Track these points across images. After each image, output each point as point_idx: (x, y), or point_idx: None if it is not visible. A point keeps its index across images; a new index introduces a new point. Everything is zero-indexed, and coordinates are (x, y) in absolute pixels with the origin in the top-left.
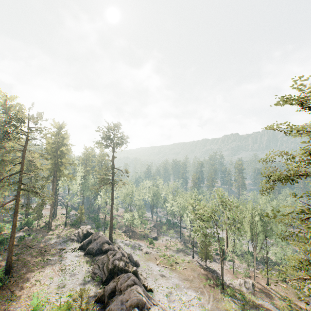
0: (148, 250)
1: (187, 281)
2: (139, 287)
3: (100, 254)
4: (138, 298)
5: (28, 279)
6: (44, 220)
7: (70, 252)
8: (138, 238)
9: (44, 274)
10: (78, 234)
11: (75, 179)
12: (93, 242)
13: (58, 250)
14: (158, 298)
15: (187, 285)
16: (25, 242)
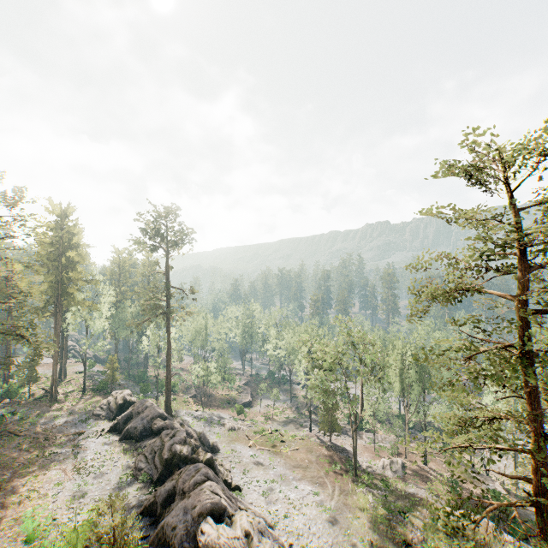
0: (236, 425)
1: (299, 469)
2: (216, 484)
3: (149, 437)
4: (213, 501)
5: (15, 490)
6: (43, 385)
7: (93, 438)
8: (218, 406)
9: (46, 479)
10: (109, 406)
11: (98, 308)
12: (135, 417)
13: (71, 435)
14: (250, 499)
15: (298, 476)
16: (8, 427)
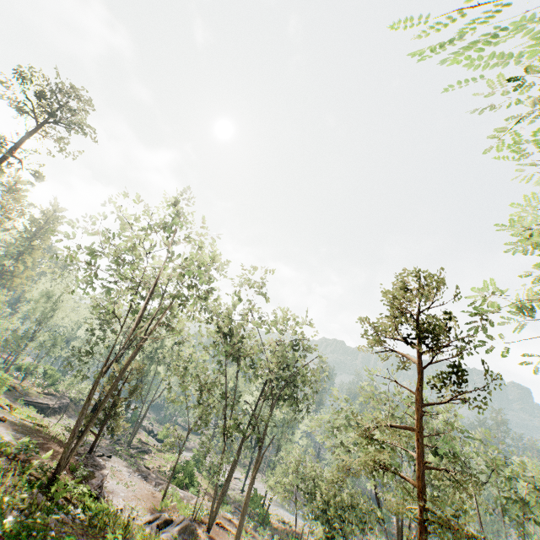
0: None
1: None
2: None
3: None
4: None
5: None
6: None
7: None
8: None
9: None
10: None
11: None
12: None
13: None
14: None
15: None
16: None
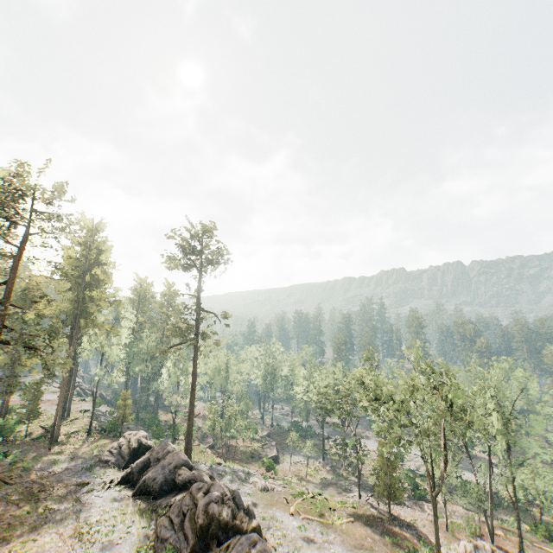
0: (268, 484)
1: (363, 550)
2: None
3: (171, 492)
4: None
5: None
6: (43, 423)
7: (100, 492)
8: (240, 459)
9: (37, 547)
10: (120, 451)
11: (118, 332)
12: (153, 465)
13: (72, 486)
14: None
15: None
16: None
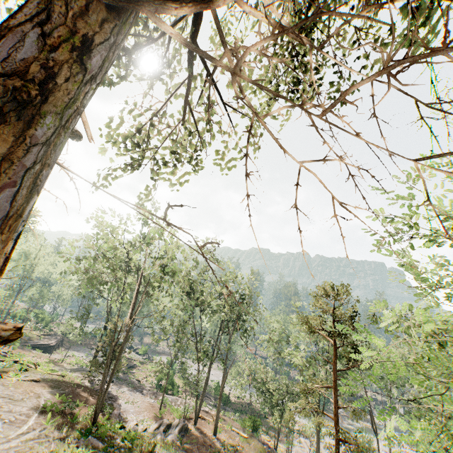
0: None
1: (2, 399)
2: None
3: None
4: None
5: None
6: None
7: None
8: None
9: None
10: None
11: None
12: None
13: None
14: None
15: None
16: None
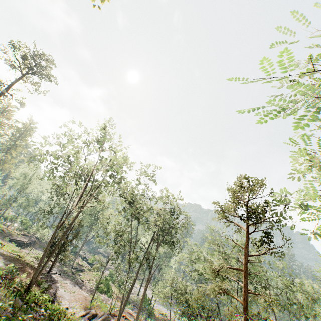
0: None
1: None
2: None
3: None
4: None
5: None
6: None
7: None
8: None
9: None
10: None
11: None
12: None
13: None
14: None
15: None
16: None
